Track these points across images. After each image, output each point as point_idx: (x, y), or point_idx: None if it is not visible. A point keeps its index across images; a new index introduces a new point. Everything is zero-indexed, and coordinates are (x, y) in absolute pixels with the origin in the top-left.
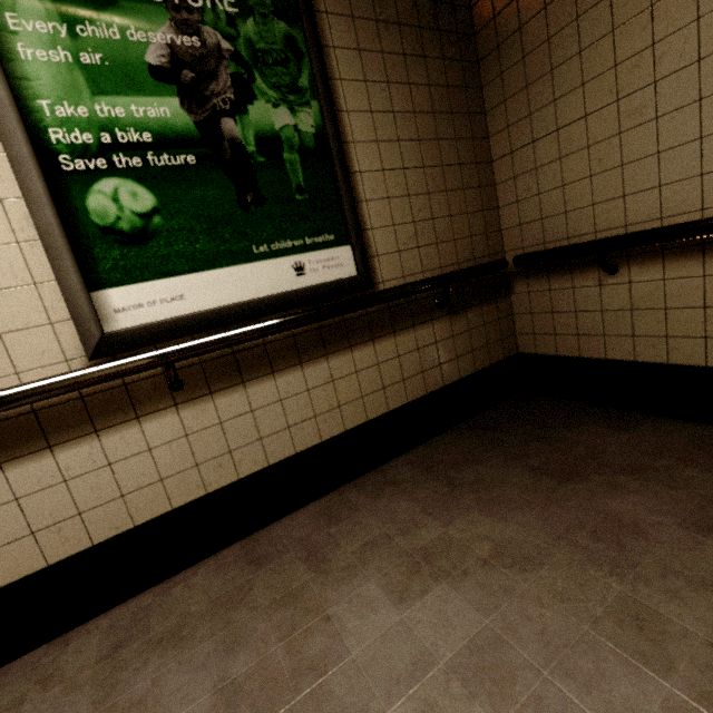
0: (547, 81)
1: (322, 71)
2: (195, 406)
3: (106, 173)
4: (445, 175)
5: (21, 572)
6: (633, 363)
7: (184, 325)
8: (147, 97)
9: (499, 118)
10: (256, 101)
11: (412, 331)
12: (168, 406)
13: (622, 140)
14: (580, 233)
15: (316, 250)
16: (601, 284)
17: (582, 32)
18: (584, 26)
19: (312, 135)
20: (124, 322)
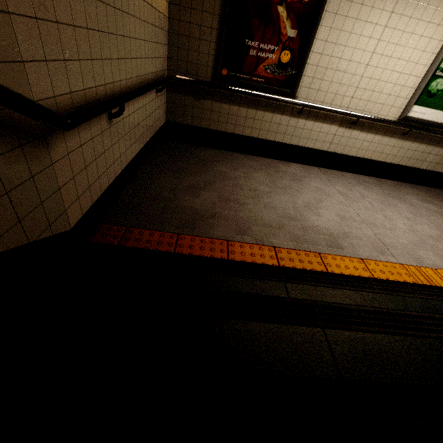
0: None
1: None
2: (401, 141)
3: (441, 77)
4: None
5: (352, 154)
6: None
7: (419, 121)
8: None
9: None
10: None
11: None
12: (397, 138)
13: None
14: None
15: None
16: None
17: None
18: None
19: None
20: (410, 114)
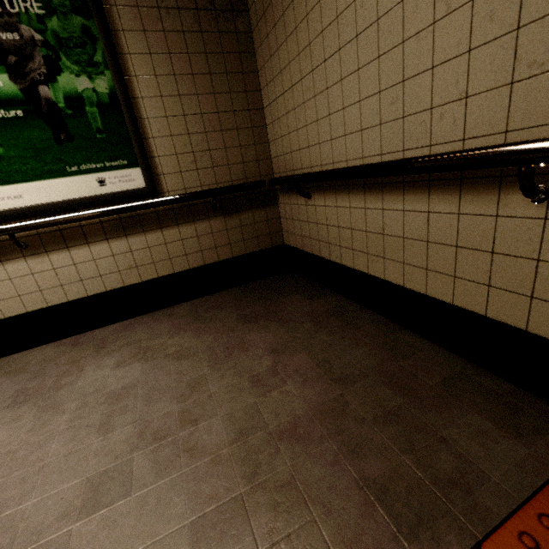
0: (277, 56)
1: (110, 50)
2: (37, 258)
3: None
4: (220, 119)
5: None
6: (320, 258)
7: (22, 213)
8: None
9: (263, 77)
10: (63, 73)
11: (193, 224)
12: (20, 257)
13: (305, 108)
14: (297, 168)
15: (114, 170)
16: (306, 204)
17: (286, 25)
18: (286, 20)
19: (107, 94)
20: None
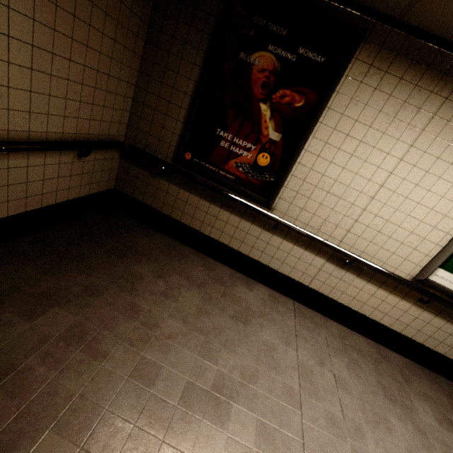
0: None
1: None
2: (417, 308)
3: None
4: None
5: (342, 302)
6: None
7: (447, 292)
8: None
9: None
10: None
11: None
12: (412, 302)
13: None
14: None
15: None
16: None
17: None
18: None
19: None
20: (433, 278)
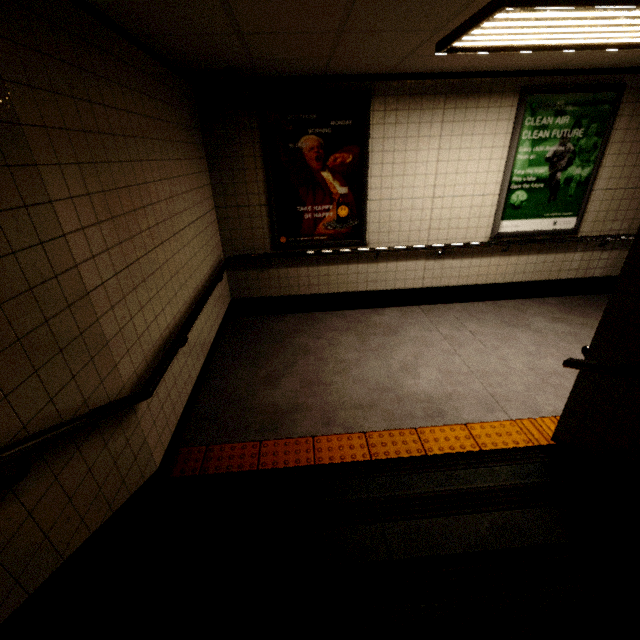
0: None
1: (601, 155)
2: (504, 258)
3: (519, 189)
4: (634, 192)
5: (452, 284)
6: None
7: (515, 235)
8: (540, 167)
9: None
10: (571, 166)
11: (582, 253)
12: (498, 256)
13: None
14: None
15: (564, 217)
16: None
17: None
18: None
19: (584, 177)
20: (502, 231)
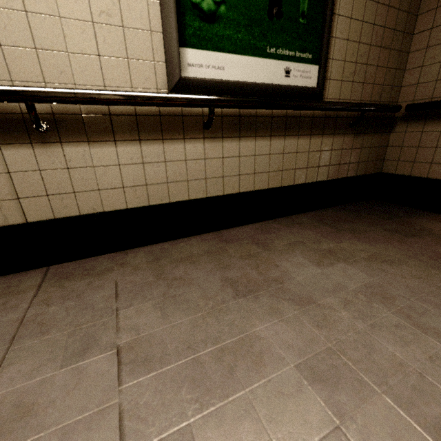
0: None
1: None
2: (213, 142)
3: None
4: (383, 35)
5: (114, 207)
6: None
7: (221, 87)
8: None
9: (432, 0)
10: None
11: (332, 137)
12: (200, 137)
13: None
14: None
15: (300, 62)
16: None
17: None
18: None
19: None
20: (191, 74)
